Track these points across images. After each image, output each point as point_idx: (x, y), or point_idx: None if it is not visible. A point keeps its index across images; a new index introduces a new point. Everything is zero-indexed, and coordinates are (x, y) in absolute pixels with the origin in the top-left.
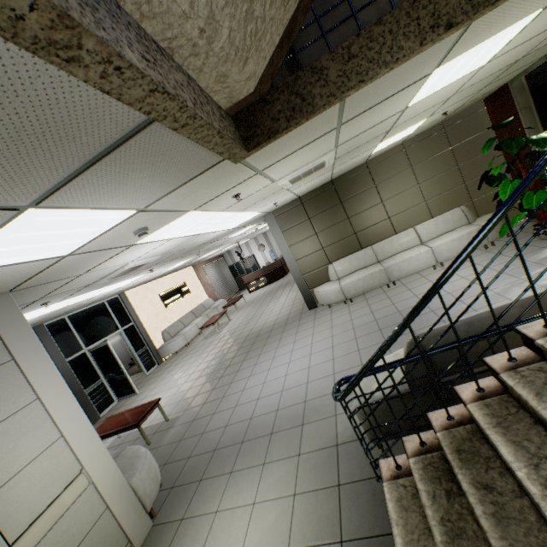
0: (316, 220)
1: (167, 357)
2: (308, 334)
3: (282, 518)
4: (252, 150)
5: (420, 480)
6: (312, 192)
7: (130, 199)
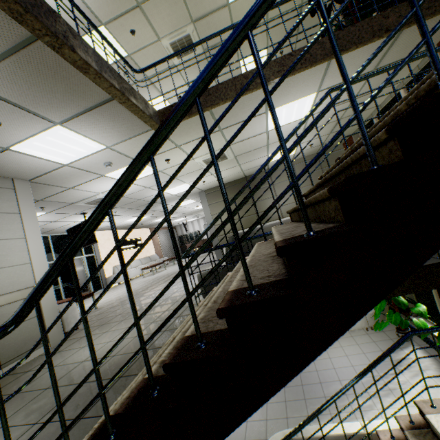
0: None
1: None
2: None
3: None
4: None
5: None
6: None
7: None
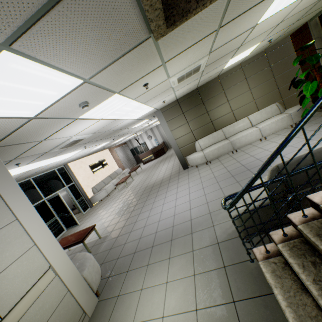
0: (187, 114)
1: (96, 203)
2: (185, 183)
3: (188, 290)
4: (169, 28)
5: (290, 257)
6: (185, 96)
7: (80, 64)
